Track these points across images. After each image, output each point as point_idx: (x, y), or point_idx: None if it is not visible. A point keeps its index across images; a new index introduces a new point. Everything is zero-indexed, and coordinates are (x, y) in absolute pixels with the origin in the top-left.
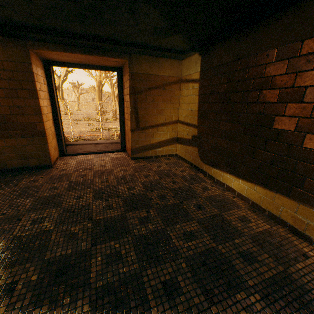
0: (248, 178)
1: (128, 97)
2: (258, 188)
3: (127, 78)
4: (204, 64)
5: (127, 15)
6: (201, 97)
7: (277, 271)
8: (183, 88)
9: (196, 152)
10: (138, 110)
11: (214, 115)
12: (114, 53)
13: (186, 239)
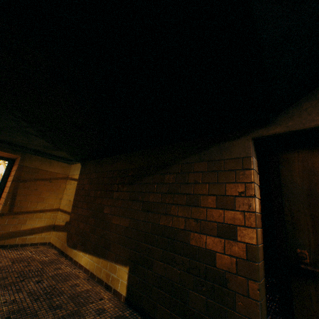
0: (91, 251)
1: (10, 183)
2: (95, 258)
3: (16, 168)
4: (82, 170)
5: (22, 136)
6: (77, 191)
7: (72, 310)
8: (68, 183)
9: (66, 236)
10: (17, 195)
11: (81, 204)
12: (9, 149)
13: (4, 305)
